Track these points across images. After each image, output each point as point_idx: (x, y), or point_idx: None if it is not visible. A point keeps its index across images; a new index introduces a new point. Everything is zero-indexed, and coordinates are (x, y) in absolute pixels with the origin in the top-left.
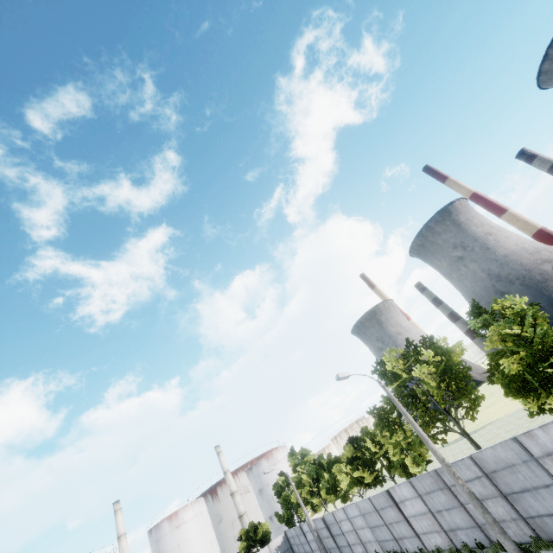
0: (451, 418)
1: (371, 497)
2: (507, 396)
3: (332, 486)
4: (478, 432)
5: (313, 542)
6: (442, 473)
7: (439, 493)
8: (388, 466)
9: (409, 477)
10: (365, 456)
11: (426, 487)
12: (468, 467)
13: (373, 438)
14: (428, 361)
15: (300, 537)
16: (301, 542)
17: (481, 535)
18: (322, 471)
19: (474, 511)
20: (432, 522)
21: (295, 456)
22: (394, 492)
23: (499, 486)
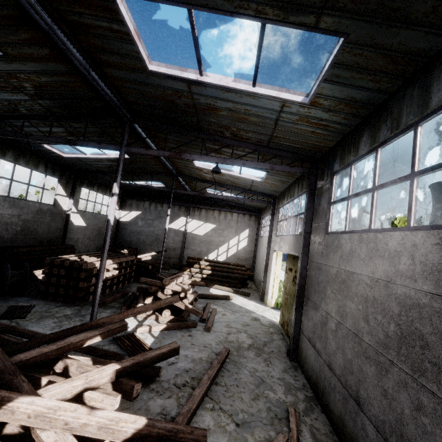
0: None
1: None
2: None
3: None
4: None
5: None
6: None
7: None
8: None
9: None
10: None
11: None
12: None
13: None
14: None
15: None
16: None
17: None
18: None
19: None
20: None
21: None
22: None
23: None
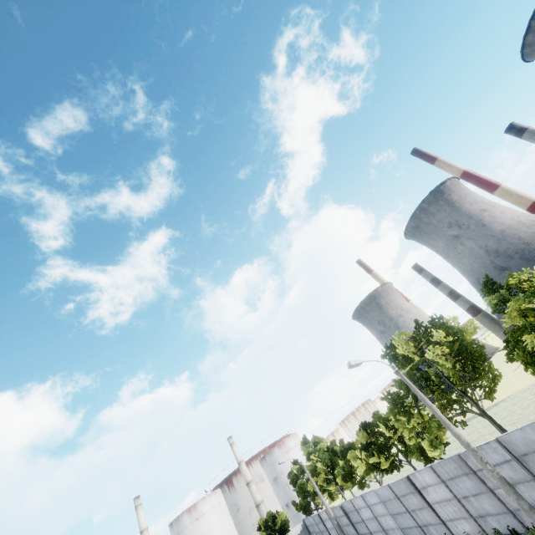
0: (469, 399)
1: (391, 484)
2: (534, 374)
3: (348, 473)
4: (491, 410)
5: (332, 530)
6: (467, 457)
7: (464, 479)
8: (404, 450)
9: (427, 461)
10: (379, 441)
11: (449, 473)
12: (495, 450)
13: (386, 423)
14: (439, 342)
15: (319, 525)
16: (321, 530)
17: (514, 521)
18: (336, 458)
19: (505, 496)
20: (458, 508)
21: (308, 445)
22: (415, 478)
23: (532, 470)
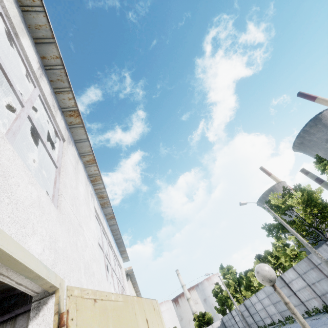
0: (318, 232)
1: None
2: None
3: (248, 286)
4: None
5: (239, 322)
6: (311, 257)
7: (311, 271)
8: (282, 269)
9: None
10: None
11: (303, 269)
12: (326, 250)
13: (272, 255)
14: None
15: (231, 320)
16: (232, 323)
17: None
18: (242, 279)
19: None
20: (310, 292)
21: (223, 269)
22: (284, 276)
23: None
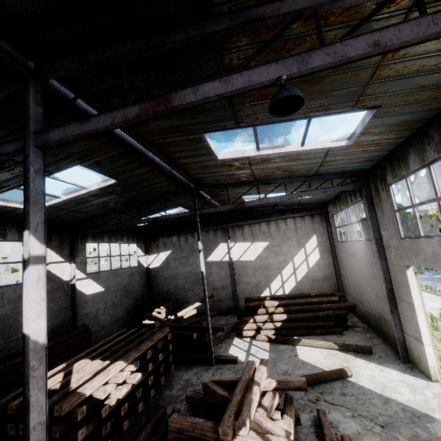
0: None
1: None
2: None
3: (413, 228)
4: None
5: None
6: None
7: None
8: None
9: None
10: None
11: None
12: None
13: None
14: None
15: None
16: None
17: None
18: (407, 220)
19: None
20: None
21: None
22: None
23: None
